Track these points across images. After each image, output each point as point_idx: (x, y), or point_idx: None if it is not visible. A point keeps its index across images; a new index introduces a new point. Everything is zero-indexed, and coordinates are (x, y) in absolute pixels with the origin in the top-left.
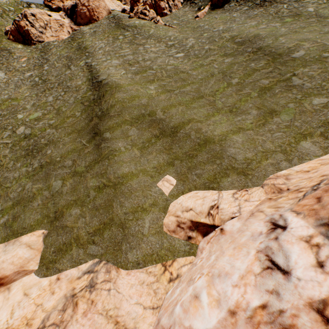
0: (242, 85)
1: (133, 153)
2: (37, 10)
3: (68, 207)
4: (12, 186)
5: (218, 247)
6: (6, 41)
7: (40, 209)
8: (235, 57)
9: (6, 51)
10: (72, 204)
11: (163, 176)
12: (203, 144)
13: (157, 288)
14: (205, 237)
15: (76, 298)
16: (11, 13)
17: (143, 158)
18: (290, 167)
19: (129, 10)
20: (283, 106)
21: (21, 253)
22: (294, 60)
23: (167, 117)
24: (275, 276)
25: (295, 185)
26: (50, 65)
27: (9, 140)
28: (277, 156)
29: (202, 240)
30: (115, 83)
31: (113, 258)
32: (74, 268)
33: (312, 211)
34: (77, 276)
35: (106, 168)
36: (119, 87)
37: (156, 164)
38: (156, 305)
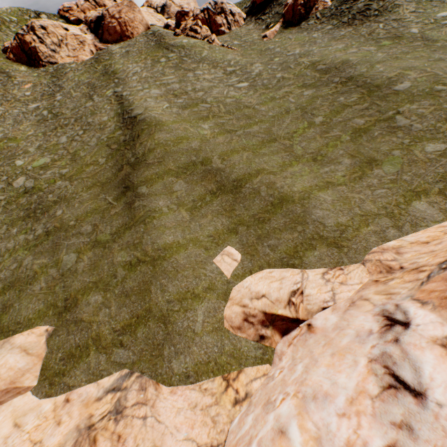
0: (328, 125)
1: (180, 215)
2: (49, 21)
3: (85, 293)
4: (3, 262)
5: (305, 351)
6: (5, 61)
7: (43, 296)
8: (318, 89)
9: (4, 74)
10: (91, 287)
11: (223, 247)
12: (278, 204)
13: (217, 414)
14: (285, 336)
15: (94, 432)
16: (13, 25)
17: (193, 222)
18: (401, 237)
19: (174, 26)
20: (386, 154)
21: (12, 361)
22: (397, 94)
23: (228, 167)
24: (402, 399)
25: (412, 262)
26: (65, 94)
27: (2, 196)
28: (381, 221)
29: (281, 341)
30: (155, 119)
31: (151, 368)
32: (91, 384)
33: (446, 300)
34: (97, 397)
35: (141, 236)
36: (160, 125)
37: (212, 231)
38: (216, 441)
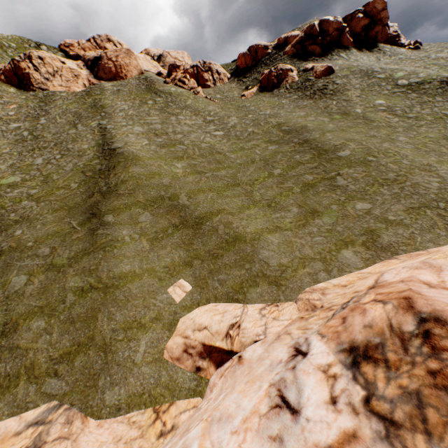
0: (284, 177)
1: (141, 245)
2: (47, 54)
3: (28, 317)
4: None
5: (232, 381)
6: None
7: None
8: (280, 146)
9: None
10: (36, 312)
11: (176, 279)
12: (232, 242)
13: (139, 447)
14: (219, 368)
15: None
16: (11, 50)
17: (153, 252)
18: (329, 280)
19: (166, 74)
20: (326, 207)
21: None
22: (339, 159)
23: (193, 204)
24: (282, 416)
25: (330, 301)
26: (50, 119)
27: None
28: (315, 265)
29: (215, 372)
30: (133, 153)
31: (82, 399)
32: (13, 417)
33: (335, 334)
34: (16, 431)
35: (98, 262)
36: (137, 160)
37: (169, 263)
38: None
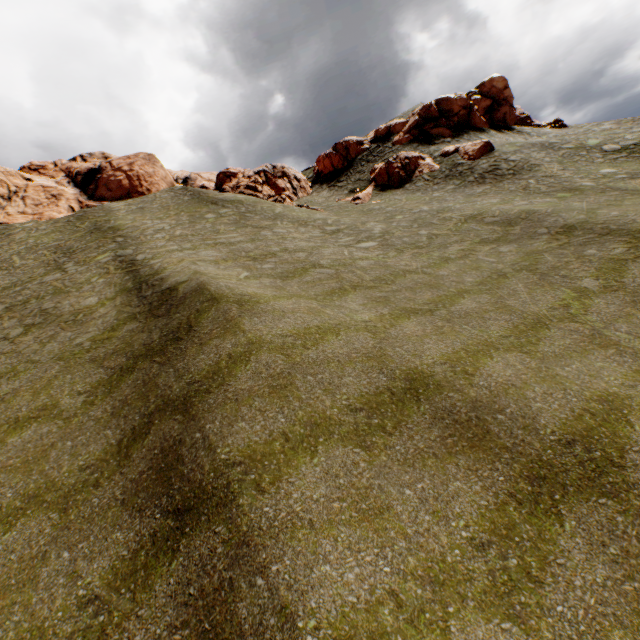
0: (627, 289)
1: None
2: None
3: None
4: None
5: None
6: None
7: None
8: (520, 243)
9: None
10: None
11: None
12: None
13: None
14: None
15: None
16: None
17: None
18: None
19: (213, 188)
20: None
21: None
22: None
23: (501, 396)
24: None
25: None
26: None
27: None
28: None
29: None
30: (231, 292)
31: None
32: None
33: None
34: None
35: None
36: (251, 303)
37: None
38: None
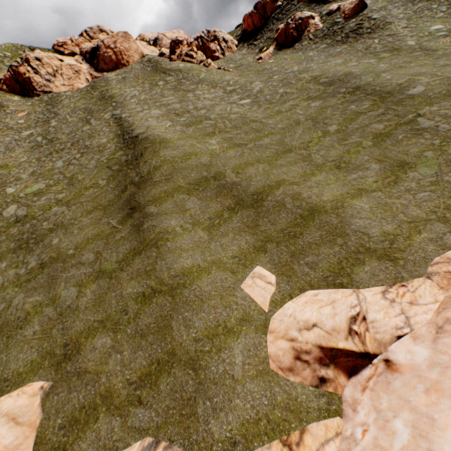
0: (345, 132)
1: (197, 235)
2: (44, 53)
3: (89, 335)
4: None
5: (394, 399)
6: None
7: (37, 342)
8: (325, 100)
9: None
10: (97, 328)
11: (252, 269)
12: (309, 216)
13: None
14: (353, 377)
15: None
16: (7, 59)
17: (213, 242)
18: None
19: (168, 54)
20: (417, 156)
21: None
22: (412, 98)
23: (244, 180)
24: None
25: None
26: (60, 120)
27: None
28: (434, 227)
29: (349, 383)
30: (159, 137)
31: (182, 433)
32: None
33: None
34: None
35: (153, 261)
36: (165, 142)
37: (237, 251)
38: None
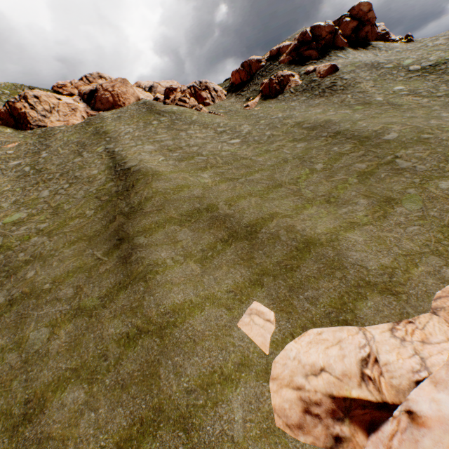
0: (331, 170)
1: (189, 268)
2: (43, 92)
3: (58, 387)
4: None
5: None
6: None
7: None
8: (309, 142)
9: None
10: (68, 378)
11: (248, 305)
12: (305, 248)
13: None
14: (372, 434)
15: None
16: (5, 96)
17: (206, 275)
18: None
19: (163, 98)
20: (401, 192)
21: None
22: (388, 142)
23: (237, 212)
24: None
25: None
26: (51, 152)
27: None
28: (430, 260)
29: (368, 443)
30: (151, 169)
31: None
32: None
33: None
34: None
35: (140, 297)
36: (158, 175)
37: (231, 285)
38: None
